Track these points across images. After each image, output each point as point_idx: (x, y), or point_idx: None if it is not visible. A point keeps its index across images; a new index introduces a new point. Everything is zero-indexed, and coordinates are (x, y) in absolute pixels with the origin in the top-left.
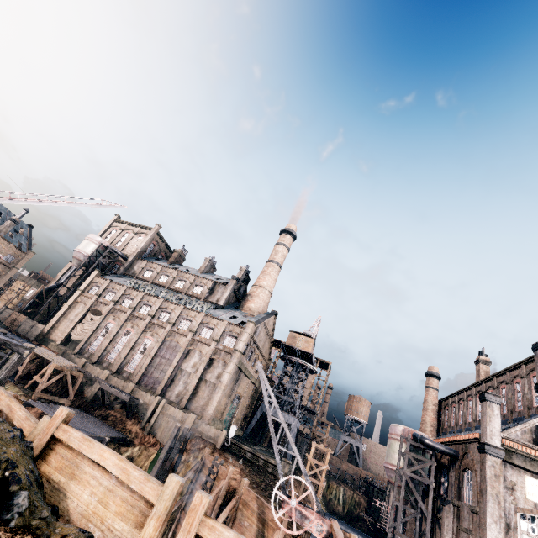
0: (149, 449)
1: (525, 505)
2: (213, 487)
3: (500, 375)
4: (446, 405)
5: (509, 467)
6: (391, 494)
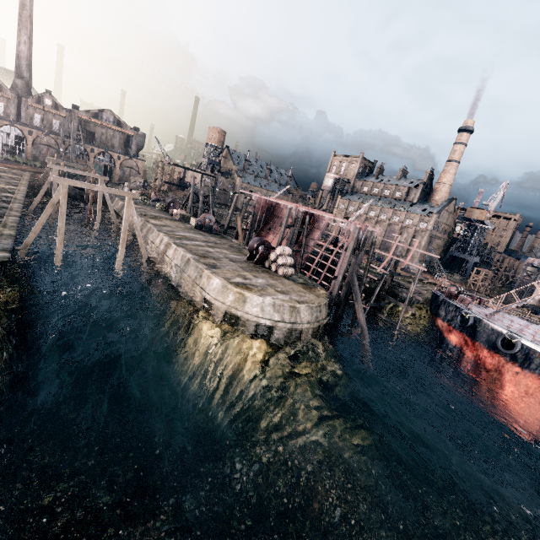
0: None
1: None
2: None
3: None
4: None
5: None
6: None
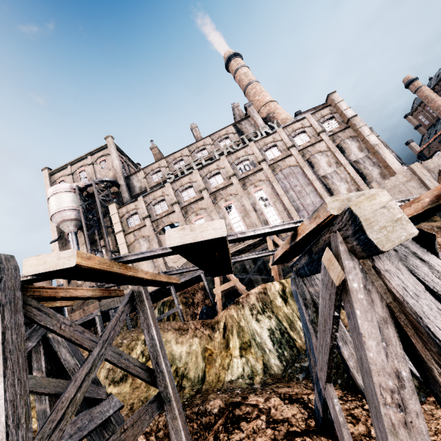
0: None
1: None
2: None
3: None
4: None
5: None
6: None
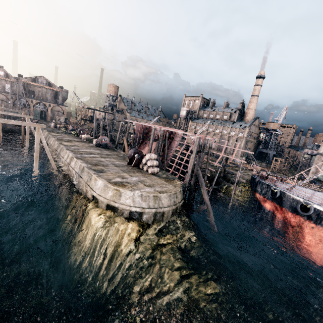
0: None
1: None
2: None
3: None
4: None
5: None
6: None
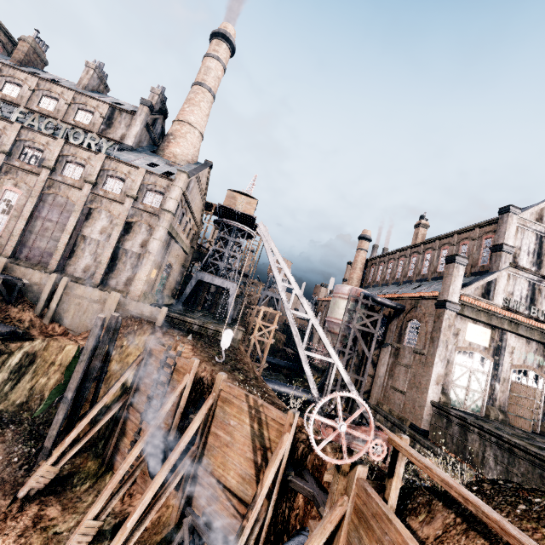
0: (58, 341)
1: (463, 345)
2: (172, 382)
3: (445, 238)
4: (373, 264)
5: (459, 318)
6: (315, 335)
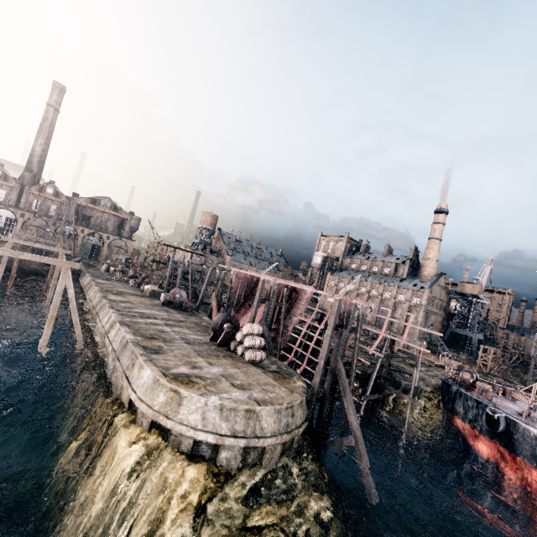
0: None
1: None
2: None
3: None
4: None
5: None
6: None
